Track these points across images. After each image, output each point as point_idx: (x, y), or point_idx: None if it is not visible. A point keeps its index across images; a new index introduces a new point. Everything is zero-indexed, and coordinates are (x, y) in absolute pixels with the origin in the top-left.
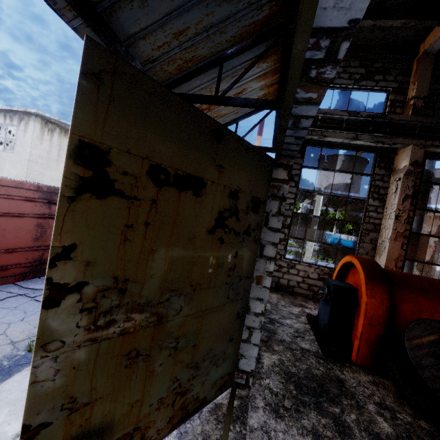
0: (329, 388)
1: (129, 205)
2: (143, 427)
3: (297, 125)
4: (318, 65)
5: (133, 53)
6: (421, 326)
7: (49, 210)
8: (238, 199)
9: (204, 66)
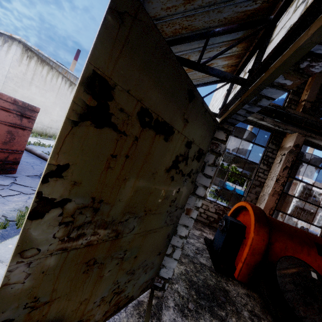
0: (219, 296)
1: (118, 138)
2: (85, 320)
3: (256, 102)
4: (314, 59)
5: (145, 7)
6: (288, 261)
7: (20, 121)
8: (190, 148)
9: (194, 36)
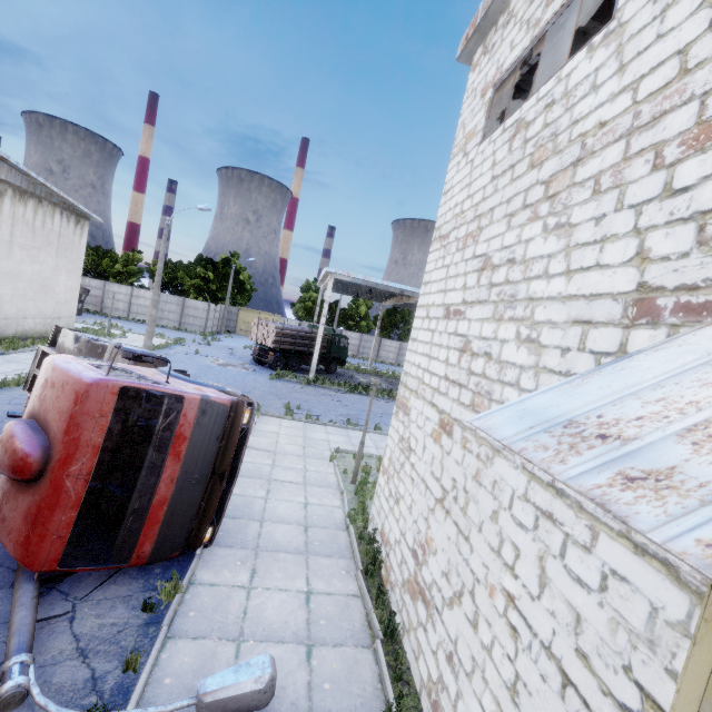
0: None
1: None
2: None
3: None
4: None
5: None
6: None
7: None
8: None
9: None
